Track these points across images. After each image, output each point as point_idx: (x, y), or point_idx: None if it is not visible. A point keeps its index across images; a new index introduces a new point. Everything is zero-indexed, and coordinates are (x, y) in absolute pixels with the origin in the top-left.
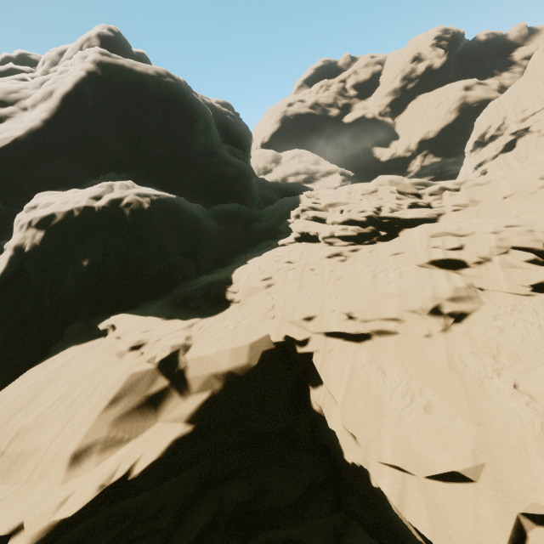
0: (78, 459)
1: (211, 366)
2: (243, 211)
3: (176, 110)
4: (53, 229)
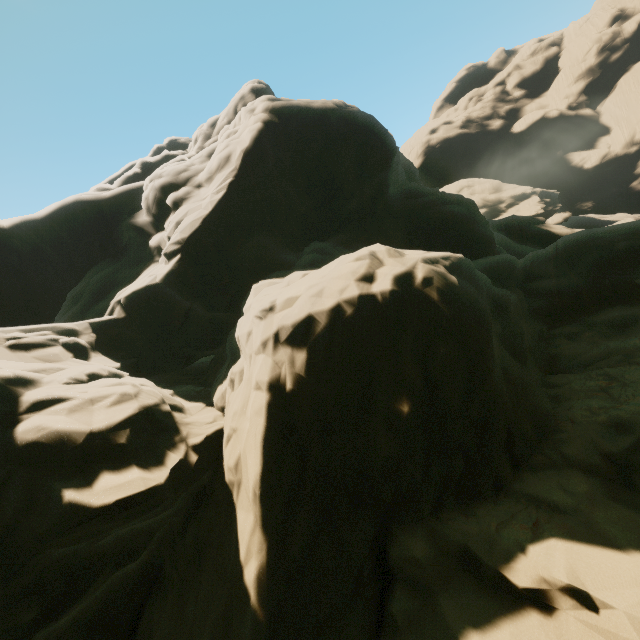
0: None
1: None
2: (513, 265)
3: (370, 143)
4: (317, 343)
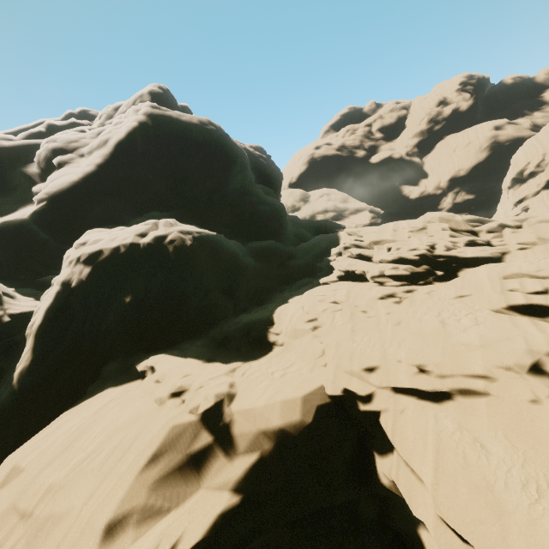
0: (112, 532)
1: (259, 421)
2: (279, 248)
3: (216, 153)
4: (99, 264)
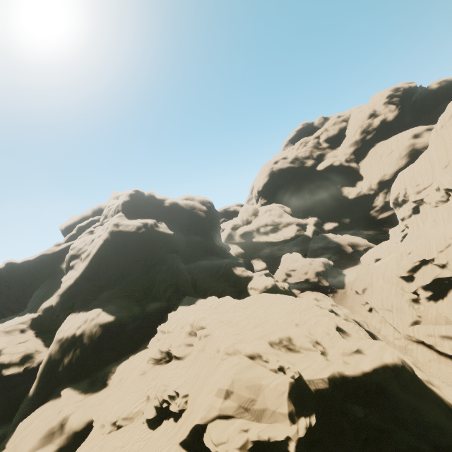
0: (27, 451)
1: (72, 423)
2: (163, 306)
3: (142, 247)
4: (62, 343)
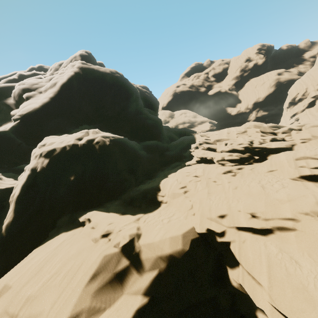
0: None
1: (157, 250)
2: (159, 145)
3: (121, 90)
4: (54, 157)
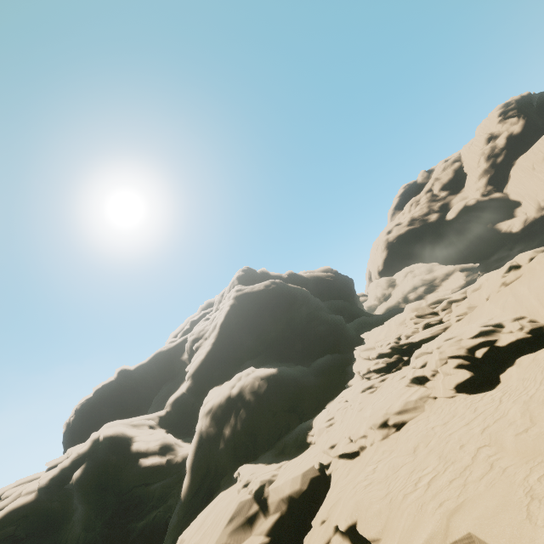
0: None
1: (280, 493)
2: (336, 358)
3: (279, 303)
4: (213, 412)
